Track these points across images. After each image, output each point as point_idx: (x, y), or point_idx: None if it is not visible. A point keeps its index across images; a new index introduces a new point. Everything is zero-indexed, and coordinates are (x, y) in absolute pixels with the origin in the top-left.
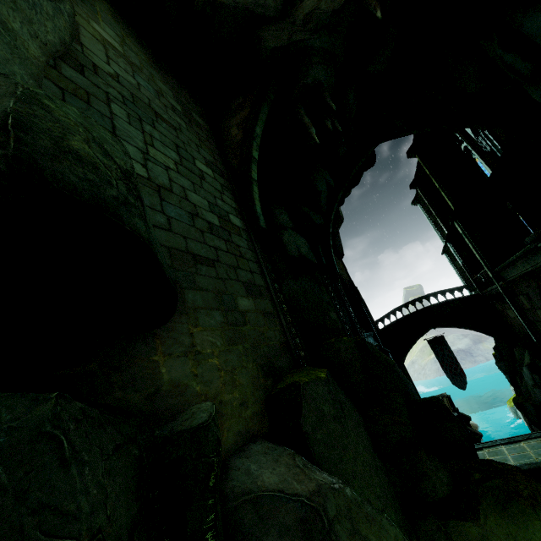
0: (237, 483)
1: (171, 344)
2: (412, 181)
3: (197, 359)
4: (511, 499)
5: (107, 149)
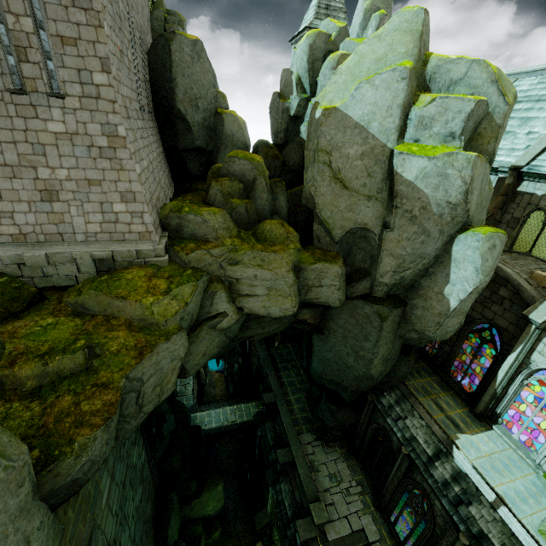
0: None
1: None
2: None
3: None
4: (212, 484)
5: None
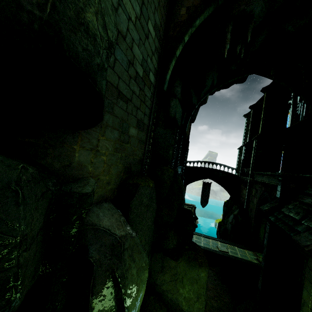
0: (91, 219)
1: (86, 142)
2: (253, 104)
3: (96, 154)
4: (194, 260)
5: (106, 20)
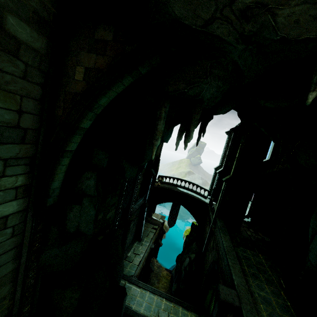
0: None
1: None
2: (235, 127)
3: None
4: None
5: None
